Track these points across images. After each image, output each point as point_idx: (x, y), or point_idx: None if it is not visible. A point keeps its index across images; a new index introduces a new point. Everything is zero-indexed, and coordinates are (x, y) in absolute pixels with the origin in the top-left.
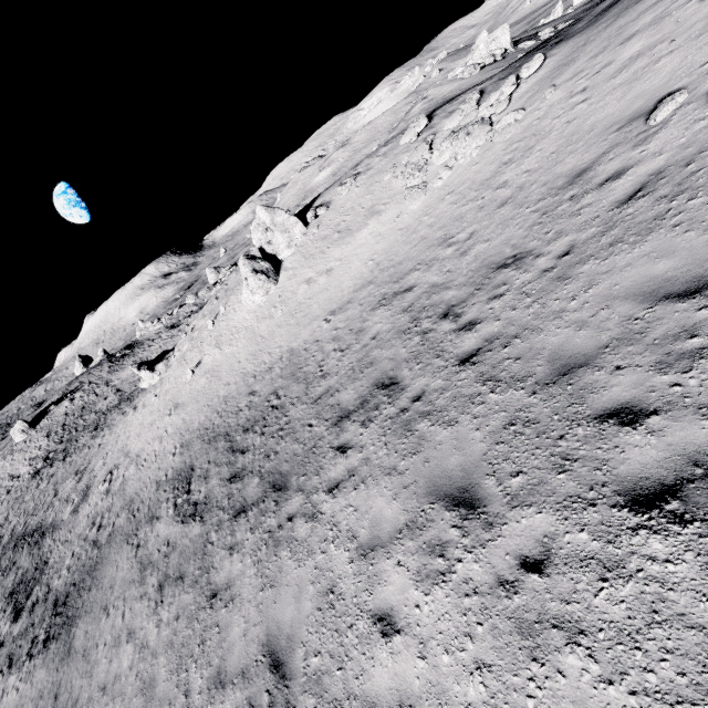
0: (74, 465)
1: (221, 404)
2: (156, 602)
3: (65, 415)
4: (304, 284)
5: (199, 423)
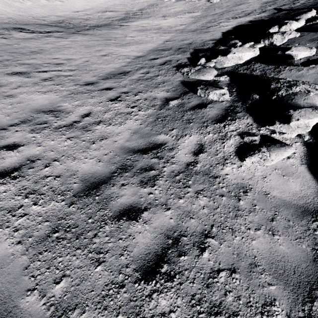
0: None
1: (8, 19)
2: (64, 38)
3: None
4: (44, 0)
5: None
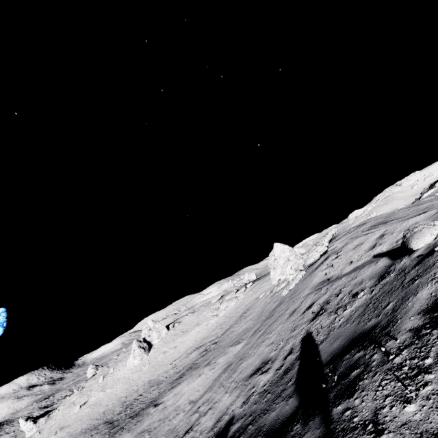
0: None
1: (101, 414)
2: None
3: None
4: (162, 353)
5: (82, 428)
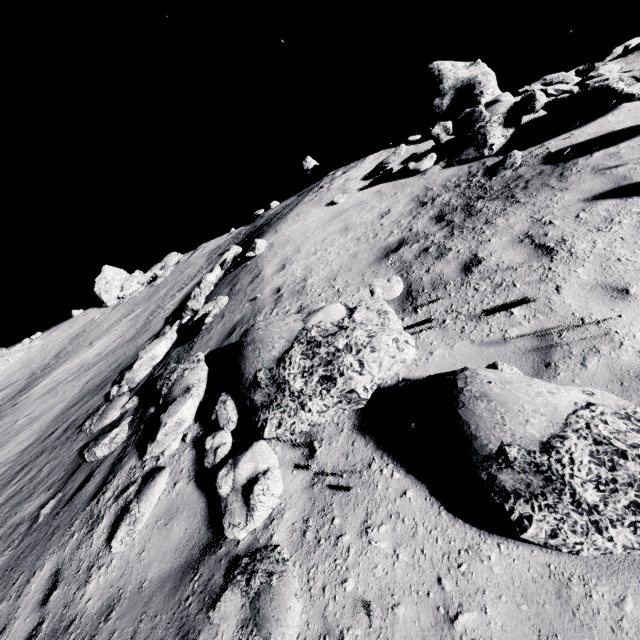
0: None
1: None
2: None
3: None
4: None
5: None
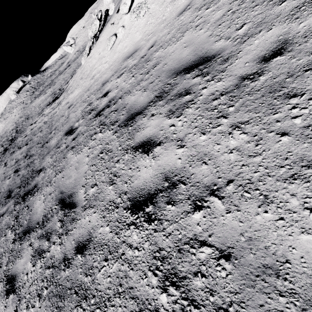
0: (52, 78)
1: None
2: None
3: (30, 87)
4: None
5: None
